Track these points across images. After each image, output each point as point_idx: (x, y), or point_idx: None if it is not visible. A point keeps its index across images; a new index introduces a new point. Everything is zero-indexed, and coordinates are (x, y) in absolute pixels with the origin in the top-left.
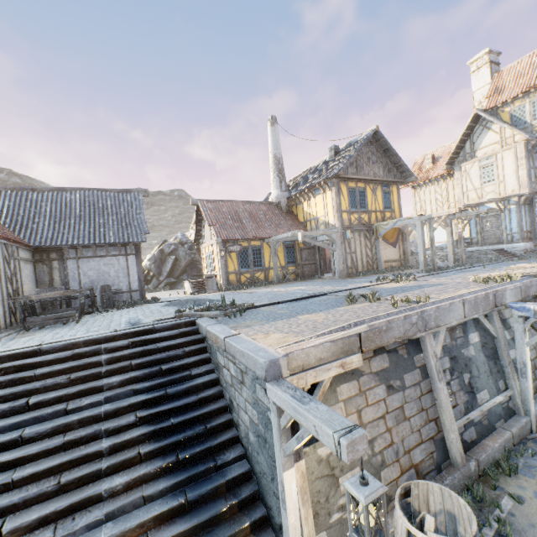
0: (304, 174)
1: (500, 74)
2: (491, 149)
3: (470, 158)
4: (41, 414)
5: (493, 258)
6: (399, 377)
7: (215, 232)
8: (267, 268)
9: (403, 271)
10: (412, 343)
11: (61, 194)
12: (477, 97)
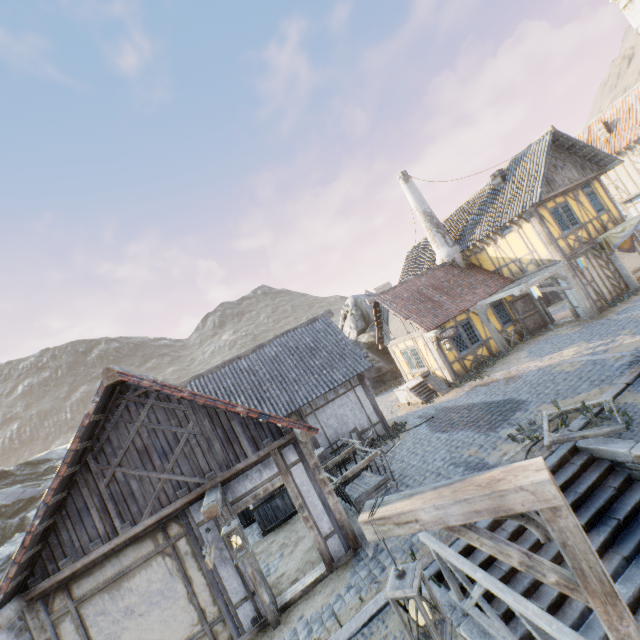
0: (461, 217)
1: None
2: None
3: None
4: (572, 620)
5: None
6: None
7: (418, 325)
8: (485, 341)
9: None
10: None
11: (263, 351)
12: None
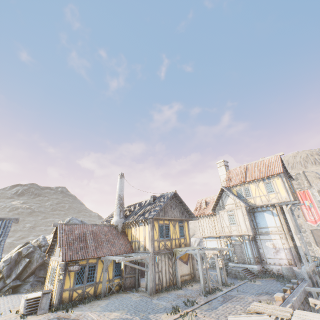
0: (136, 206)
1: (229, 171)
2: (231, 206)
3: (222, 208)
4: None
5: (243, 276)
6: None
7: (62, 254)
8: (97, 282)
9: (192, 286)
10: None
11: None
12: (221, 178)
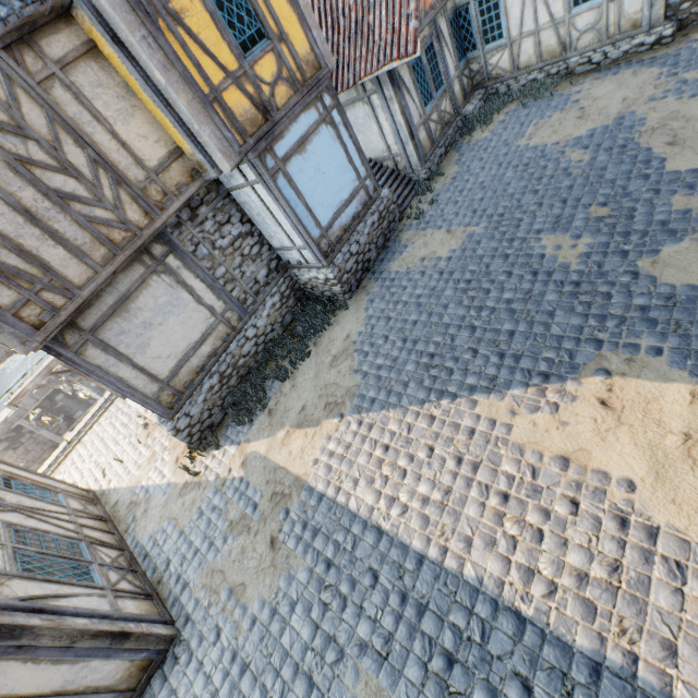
0: None
1: None
2: None
3: None
4: None
5: None
6: (19, 442)
7: None
8: None
9: None
10: (18, 428)
11: None
12: None
